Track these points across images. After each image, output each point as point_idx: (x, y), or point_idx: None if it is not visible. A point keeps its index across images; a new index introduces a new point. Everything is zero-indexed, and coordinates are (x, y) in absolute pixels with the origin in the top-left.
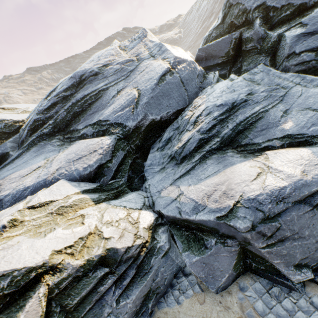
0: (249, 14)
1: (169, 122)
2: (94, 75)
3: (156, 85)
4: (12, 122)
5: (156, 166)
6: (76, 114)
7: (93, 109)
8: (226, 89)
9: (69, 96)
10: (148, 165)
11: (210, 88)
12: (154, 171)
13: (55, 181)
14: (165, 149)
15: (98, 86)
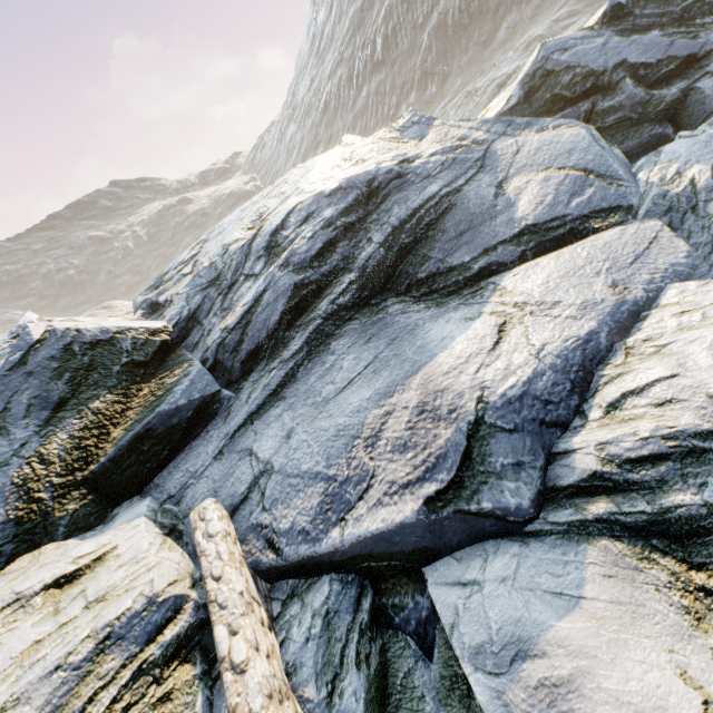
0: (603, 77)
1: None
2: (397, 177)
3: (604, 152)
4: (144, 334)
5: None
6: (403, 250)
7: (451, 229)
8: (706, 144)
9: (355, 223)
10: None
11: (654, 157)
12: (700, 273)
13: (654, 294)
14: None
15: (427, 191)
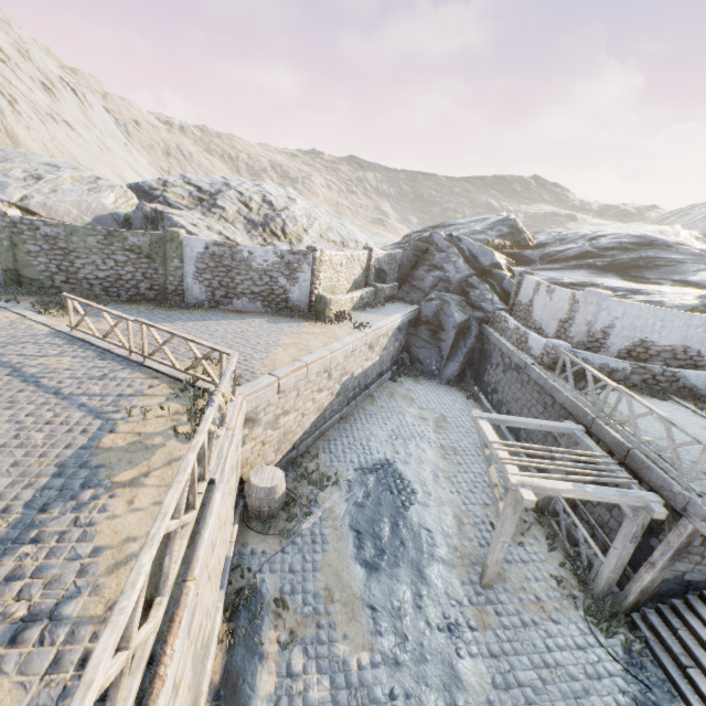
0: None
1: None
2: (667, 246)
3: None
4: (528, 238)
5: None
6: (636, 266)
7: (662, 270)
8: None
9: (630, 249)
10: None
11: None
12: None
13: None
14: None
15: (671, 256)
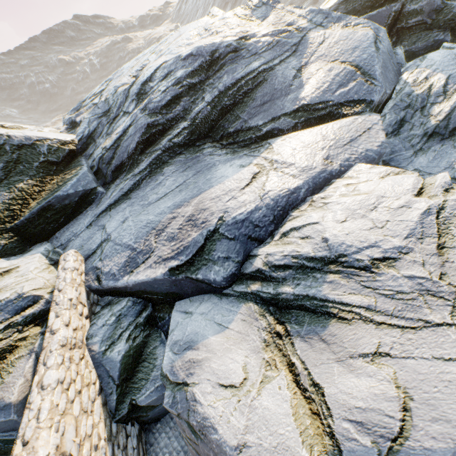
0: None
1: (384, 105)
2: (234, 51)
3: (376, 53)
4: (57, 143)
5: (404, 151)
6: (225, 110)
7: (259, 98)
8: (455, 56)
9: (197, 84)
10: (388, 154)
11: (419, 61)
12: (406, 156)
13: (345, 169)
14: (401, 132)
15: (251, 66)
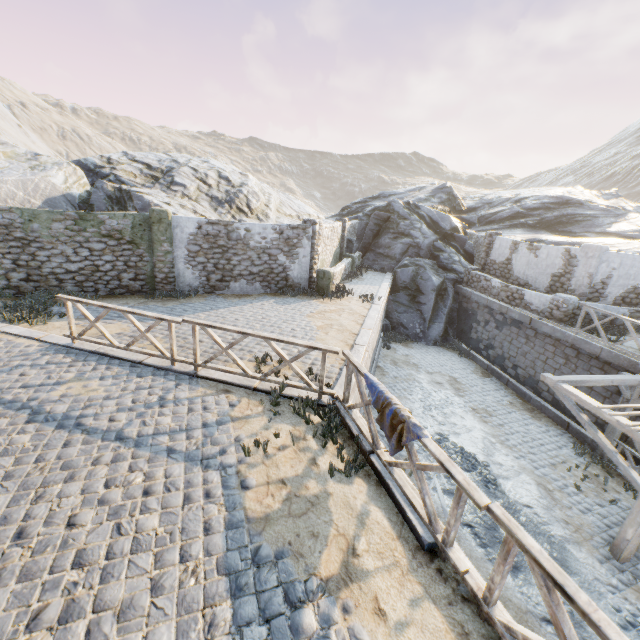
0: None
1: None
2: (580, 204)
3: None
4: (461, 204)
5: None
6: (560, 222)
7: (582, 225)
8: None
9: (551, 208)
10: None
11: None
12: None
13: None
14: None
15: (586, 212)
